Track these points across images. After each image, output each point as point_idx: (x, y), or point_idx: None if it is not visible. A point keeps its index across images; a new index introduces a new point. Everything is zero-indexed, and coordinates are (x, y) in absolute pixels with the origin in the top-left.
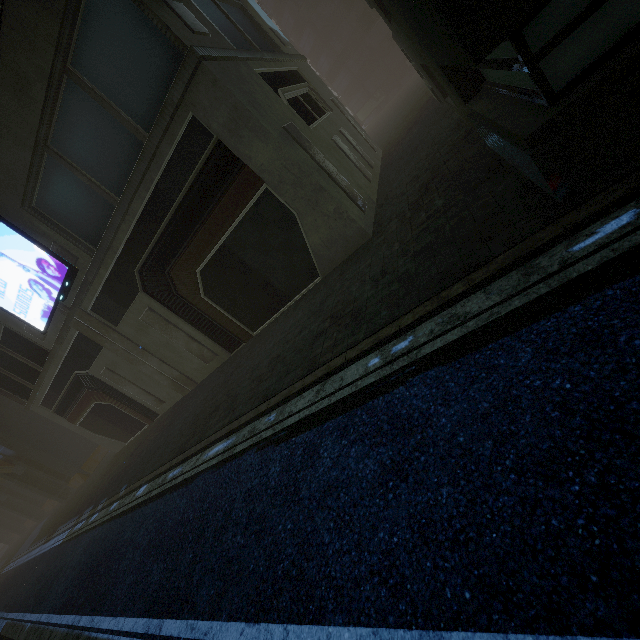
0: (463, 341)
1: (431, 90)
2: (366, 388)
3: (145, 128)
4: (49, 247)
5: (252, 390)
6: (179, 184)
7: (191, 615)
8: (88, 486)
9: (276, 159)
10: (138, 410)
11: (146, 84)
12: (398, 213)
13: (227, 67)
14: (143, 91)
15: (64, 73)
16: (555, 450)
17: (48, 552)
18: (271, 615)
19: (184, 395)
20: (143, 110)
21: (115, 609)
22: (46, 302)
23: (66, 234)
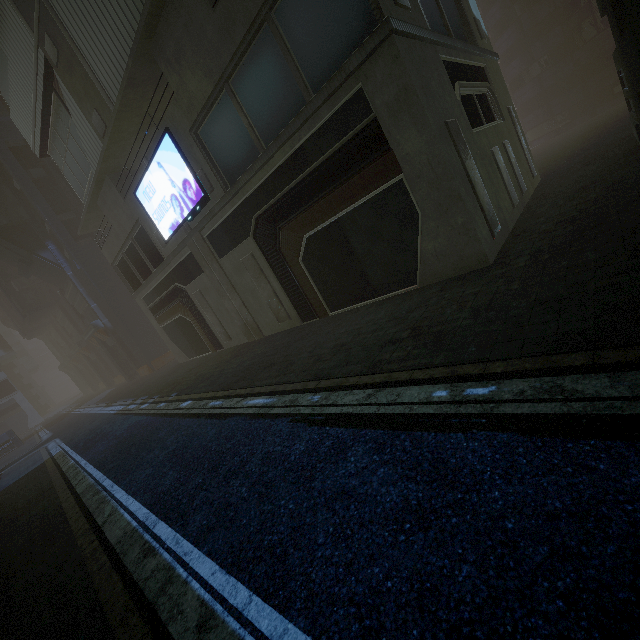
0: (558, 420)
1: (636, 126)
2: (420, 416)
3: (313, 88)
4: (196, 172)
5: (308, 364)
6: (322, 150)
7: (181, 530)
8: (150, 379)
9: (424, 152)
10: (209, 336)
11: (331, 46)
12: (533, 250)
13: (414, 46)
14: (326, 52)
15: (266, 20)
16: (635, 608)
17: (105, 414)
18: (243, 575)
19: (249, 341)
20: (318, 71)
21: (130, 488)
22: (177, 217)
23: (213, 165)
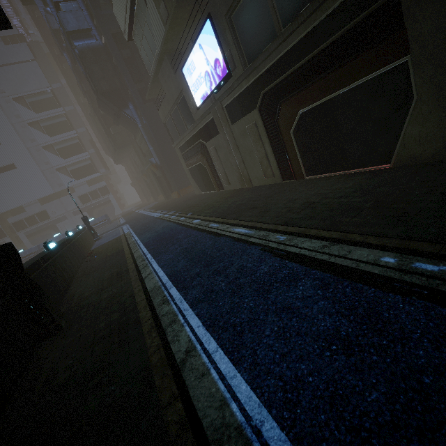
0: None
1: None
2: (365, 273)
3: None
4: (225, 52)
5: (281, 212)
6: (333, 30)
7: (184, 296)
8: (178, 201)
9: (442, 31)
10: (216, 180)
11: None
12: None
13: None
14: None
15: None
16: None
17: (152, 217)
18: (215, 334)
19: (242, 188)
20: None
21: (160, 263)
22: (207, 90)
23: (238, 47)
